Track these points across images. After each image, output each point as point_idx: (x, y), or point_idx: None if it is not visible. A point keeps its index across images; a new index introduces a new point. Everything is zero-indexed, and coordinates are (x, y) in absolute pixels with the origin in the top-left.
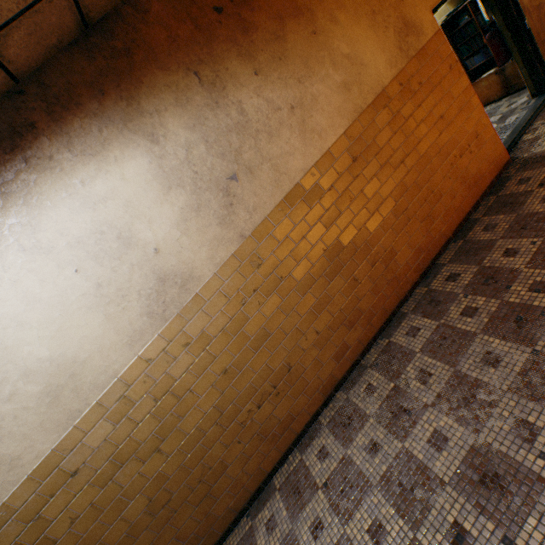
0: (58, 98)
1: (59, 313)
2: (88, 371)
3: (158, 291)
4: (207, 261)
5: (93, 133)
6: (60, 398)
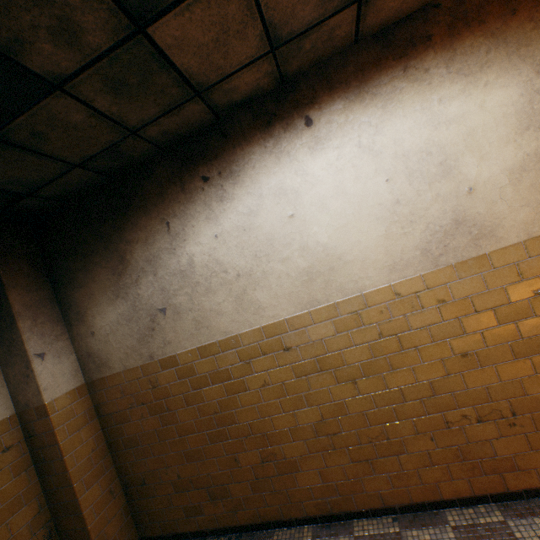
0: (465, 14)
1: (352, 211)
2: (344, 273)
3: (446, 232)
4: (520, 224)
5: (478, 53)
6: (312, 282)
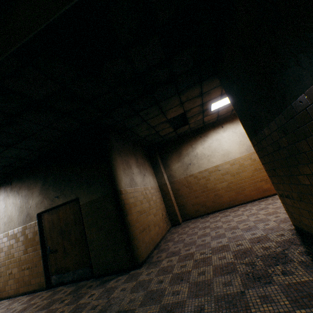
0: None
1: (232, 143)
2: (231, 154)
3: (250, 146)
4: None
5: None
6: (224, 156)
